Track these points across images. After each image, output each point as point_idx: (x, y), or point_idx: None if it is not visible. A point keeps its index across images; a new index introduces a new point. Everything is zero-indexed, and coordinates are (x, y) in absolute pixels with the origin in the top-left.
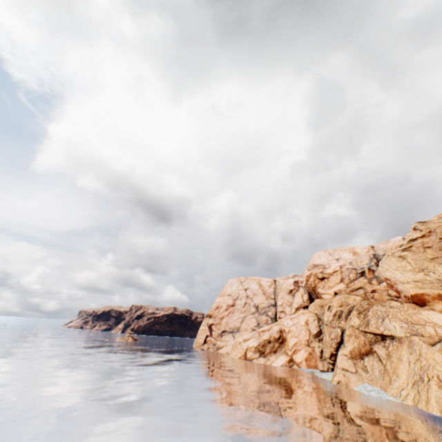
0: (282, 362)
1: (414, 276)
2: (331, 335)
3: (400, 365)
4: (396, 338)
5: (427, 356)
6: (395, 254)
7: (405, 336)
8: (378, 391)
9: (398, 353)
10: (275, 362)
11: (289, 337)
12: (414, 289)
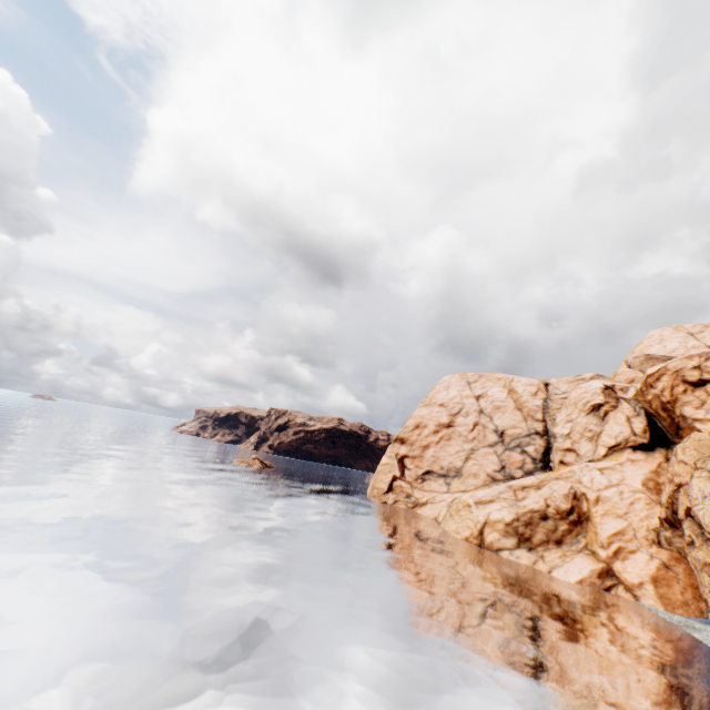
0: (581, 574)
1: None
2: None
3: None
4: None
5: None
6: None
7: None
8: None
9: None
10: (563, 570)
11: (599, 514)
12: None
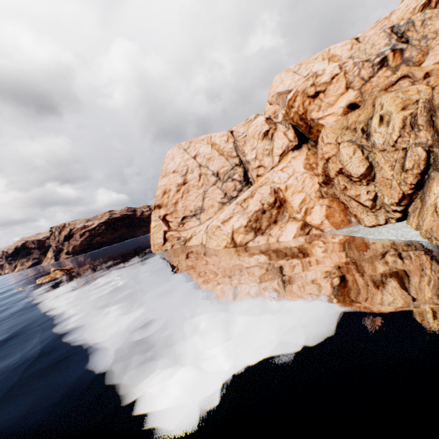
0: (293, 233)
1: None
2: (397, 165)
3: None
4: None
5: None
6: None
7: None
8: None
9: None
10: (284, 236)
11: (290, 195)
12: None
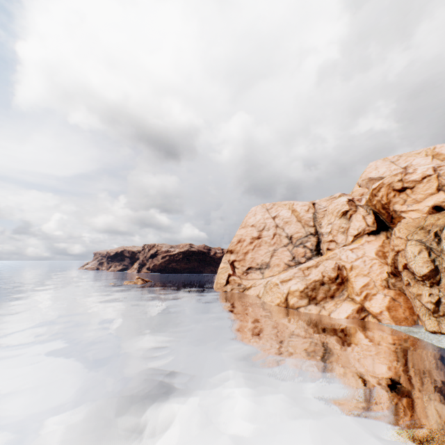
0: (347, 313)
1: None
2: None
3: None
4: None
5: None
6: None
7: None
8: None
9: None
10: (337, 312)
11: (353, 276)
12: None
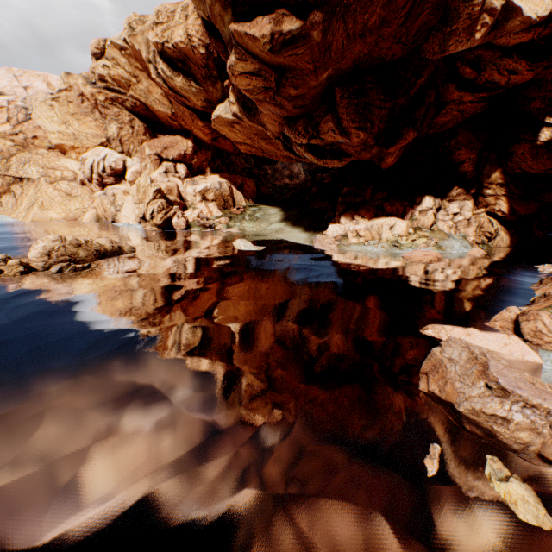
0: None
1: (59, 128)
2: None
3: (26, 199)
4: (33, 180)
5: (43, 191)
6: (48, 102)
7: (38, 178)
8: (5, 218)
9: (29, 191)
10: None
11: None
12: (57, 140)
